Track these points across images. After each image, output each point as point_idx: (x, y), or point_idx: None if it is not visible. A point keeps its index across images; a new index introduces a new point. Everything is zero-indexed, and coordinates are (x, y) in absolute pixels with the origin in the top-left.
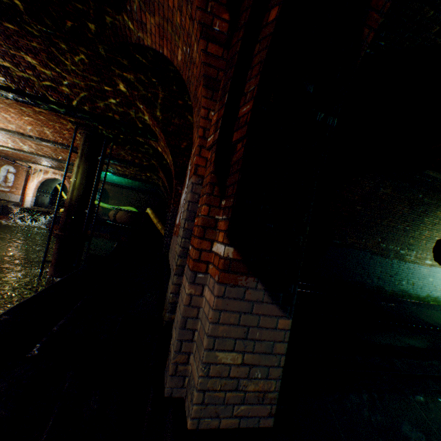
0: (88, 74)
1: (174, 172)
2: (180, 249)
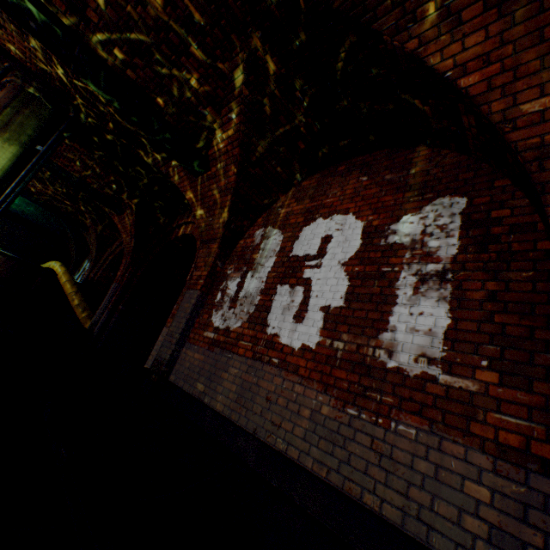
0: (183, 5)
1: (221, 236)
2: None
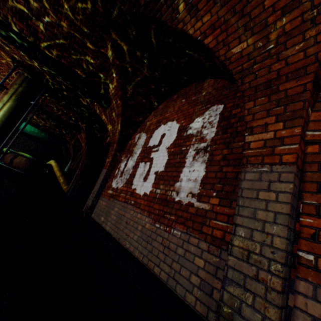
0: (78, 24)
1: (118, 139)
2: (284, 253)
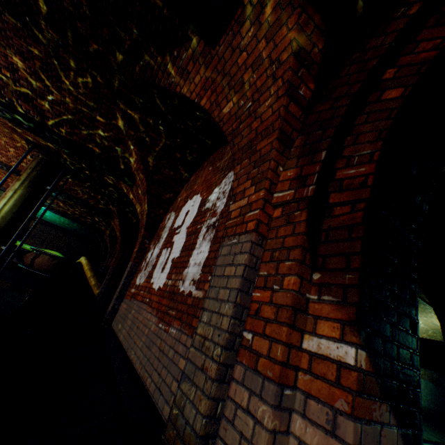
0: (84, 98)
1: (146, 222)
2: (227, 335)
